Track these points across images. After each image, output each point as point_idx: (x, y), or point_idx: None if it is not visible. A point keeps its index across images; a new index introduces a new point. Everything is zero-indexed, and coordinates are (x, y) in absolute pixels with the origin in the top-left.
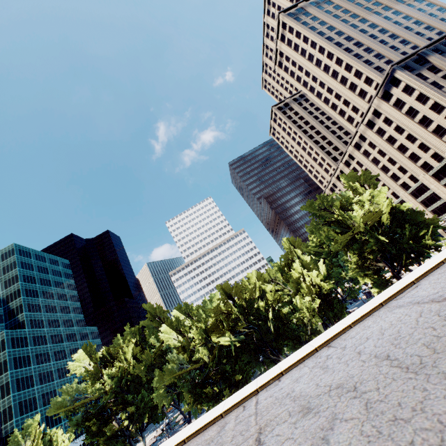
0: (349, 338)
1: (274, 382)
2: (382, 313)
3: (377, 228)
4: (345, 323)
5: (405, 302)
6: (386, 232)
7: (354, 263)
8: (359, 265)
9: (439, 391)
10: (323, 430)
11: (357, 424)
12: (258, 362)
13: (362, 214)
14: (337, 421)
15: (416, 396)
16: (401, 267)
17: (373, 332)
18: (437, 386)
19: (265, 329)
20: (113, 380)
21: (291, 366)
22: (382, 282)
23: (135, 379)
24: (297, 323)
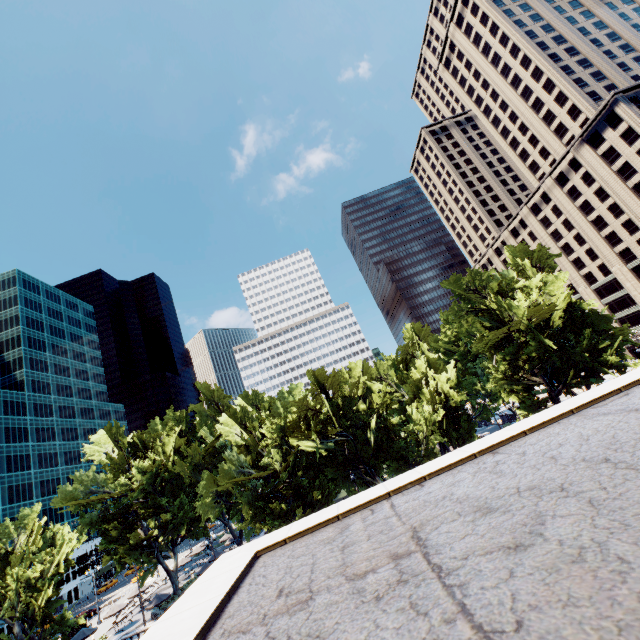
0: (527, 444)
1: (414, 487)
2: (575, 421)
3: (542, 329)
4: (515, 429)
5: (613, 410)
6: (555, 336)
7: (501, 371)
8: (507, 375)
9: None
10: (527, 525)
11: (584, 519)
12: (346, 481)
13: (527, 306)
14: (548, 518)
15: None
16: (563, 388)
17: (567, 438)
18: None
19: (362, 440)
20: (144, 476)
21: (438, 471)
22: (533, 403)
23: (174, 479)
24: (410, 438)
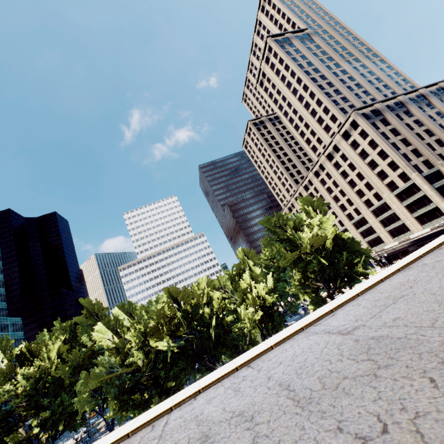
0: (267, 360)
1: (190, 400)
2: (300, 338)
3: (321, 251)
4: (269, 343)
5: (320, 330)
6: (327, 256)
7: (297, 280)
8: (302, 282)
9: (312, 432)
10: None
11: None
12: (194, 369)
13: (311, 236)
14: None
15: (294, 434)
16: (335, 289)
17: (287, 356)
18: (313, 425)
19: (206, 336)
20: (28, 382)
21: (210, 384)
22: (319, 301)
23: (56, 381)
24: (238, 332)
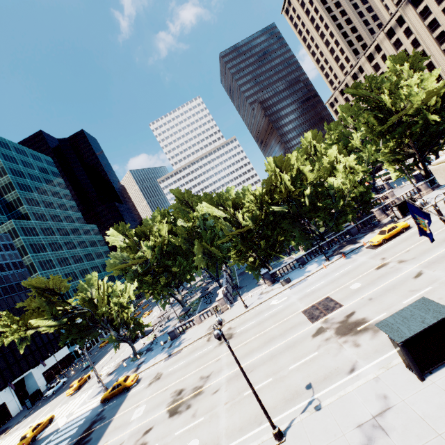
0: None
1: None
2: None
3: (417, 115)
4: None
5: None
6: (436, 113)
7: (390, 147)
8: (392, 150)
9: None
10: None
11: None
12: (295, 228)
13: None
14: None
15: None
16: (428, 153)
17: None
18: None
19: (297, 205)
20: (155, 249)
21: None
22: (406, 167)
23: (171, 250)
24: (339, 193)
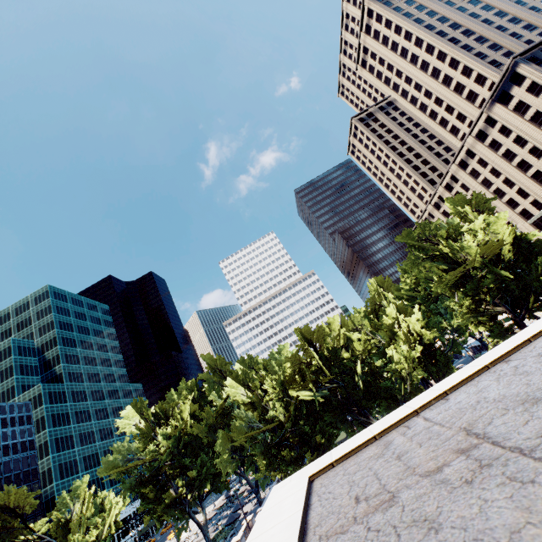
0: (538, 348)
1: (438, 402)
2: None
3: (494, 263)
4: (517, 339)
5: None
6: (509, 267)
7: (464, 306)
8: (471, 309)
9: None
10: None
11: None
12: (344, 423)
13: (476, 245)
14: None
15: None
16: (526, 312)
17: None
18: None
19: (351, 385)
20: (169, 441)
21: (457, 385)
22: (501, 331)
23: (194, 441)
24: (395, 376)
